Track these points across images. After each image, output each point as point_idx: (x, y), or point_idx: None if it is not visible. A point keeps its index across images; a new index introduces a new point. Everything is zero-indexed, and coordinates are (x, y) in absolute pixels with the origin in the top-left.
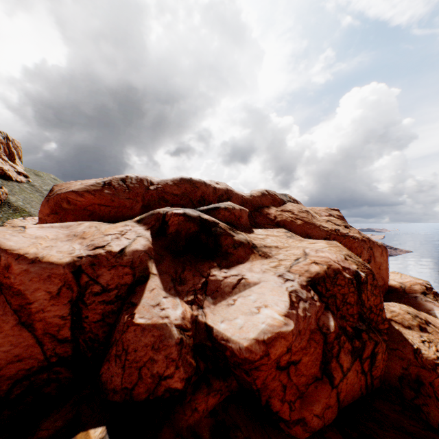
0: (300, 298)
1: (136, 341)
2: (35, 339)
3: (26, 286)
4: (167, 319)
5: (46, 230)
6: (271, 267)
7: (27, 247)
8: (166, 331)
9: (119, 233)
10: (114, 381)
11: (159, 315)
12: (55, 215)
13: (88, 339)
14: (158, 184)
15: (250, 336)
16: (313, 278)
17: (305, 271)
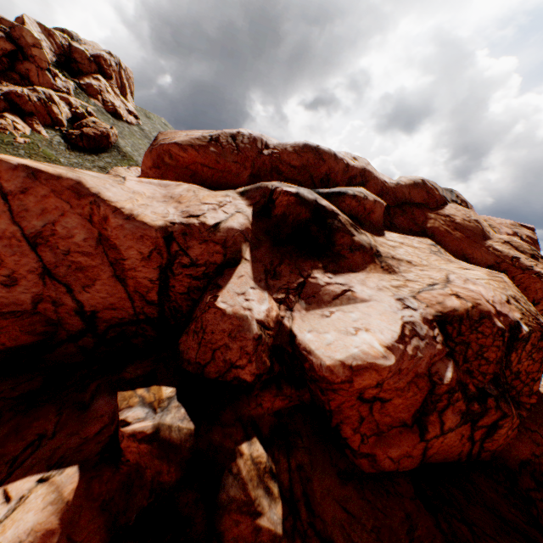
0: (415, 333)
1: (214, 324)
2: (127, 294)
3: (121, 242)
4: (249, 311)
5: (144, 186)
6: (392, 286)
7: (123, 202)
8: (245, 323)
9: (216, 204)
10: (190, 353)
11: (242, 305)
12: (156, 169)
13: (173, 308)
14: (274, 148)
15: (336, 356)
16: (446, 314)
17: (437, 302)
